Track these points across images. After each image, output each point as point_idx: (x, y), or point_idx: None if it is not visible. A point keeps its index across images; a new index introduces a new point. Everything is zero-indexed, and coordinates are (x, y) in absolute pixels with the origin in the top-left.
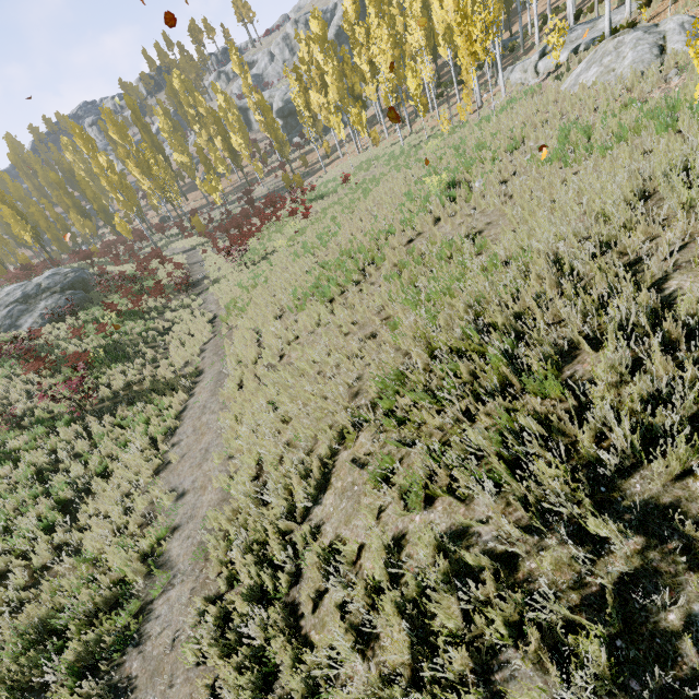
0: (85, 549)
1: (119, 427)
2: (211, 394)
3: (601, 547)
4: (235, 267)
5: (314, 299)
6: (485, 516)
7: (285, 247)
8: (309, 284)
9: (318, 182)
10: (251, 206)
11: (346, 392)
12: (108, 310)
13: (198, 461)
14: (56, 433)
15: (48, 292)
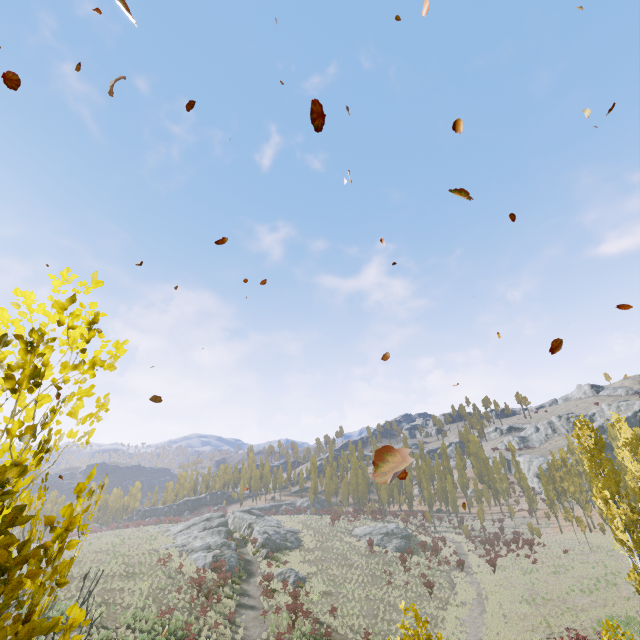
0: (445, 629)
1: (442, 608)
2: (478, 614)
3: (548, 637)
4: (488, 569)
5: (524, 601)
6: (538, 634)
7: (518, 574)
8: (524, 595)
9: (552, 539)
10: (501, 532)
11: (525, 624)
12: (423, 559)
13: (476, 627)
14: (420, 598)
15: (396, 535)
